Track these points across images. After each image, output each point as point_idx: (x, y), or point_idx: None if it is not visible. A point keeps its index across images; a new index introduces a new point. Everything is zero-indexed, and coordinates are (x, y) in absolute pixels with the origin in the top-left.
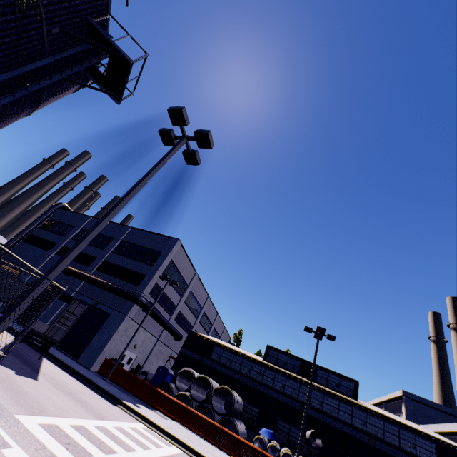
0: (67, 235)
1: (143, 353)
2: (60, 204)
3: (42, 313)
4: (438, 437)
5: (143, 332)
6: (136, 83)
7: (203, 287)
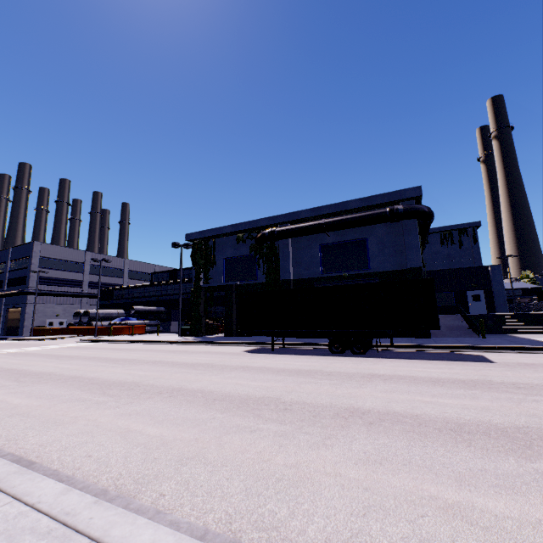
0: None
1: (72, 316)
2: None
3: None
4: None
5: (58, 306)
6: None
7: (110, 256)
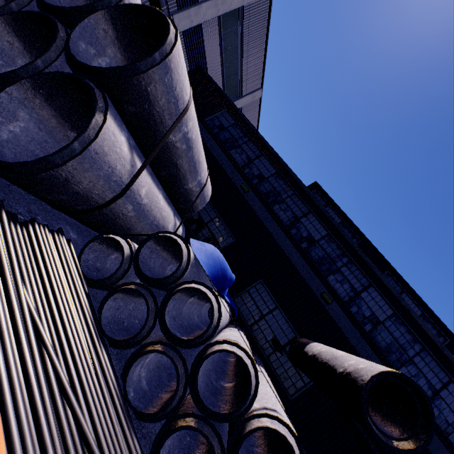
0: None
1: None
2: None
3: None
4: None
5: None
6: None
7: (265, 51)
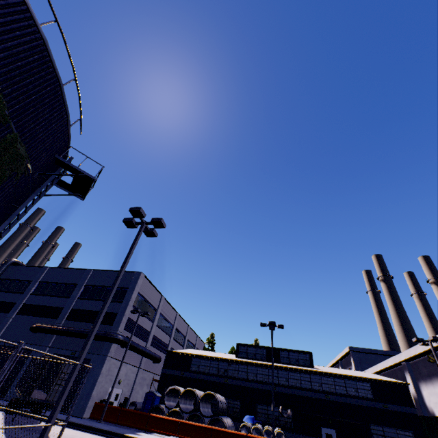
0: (25, 291)
1: (127, 386)
2: (10, 261)
3: (81, 387)
4: (370, 377)
5: (124, 366)
6: (94, 182)
7: (171, 306)
